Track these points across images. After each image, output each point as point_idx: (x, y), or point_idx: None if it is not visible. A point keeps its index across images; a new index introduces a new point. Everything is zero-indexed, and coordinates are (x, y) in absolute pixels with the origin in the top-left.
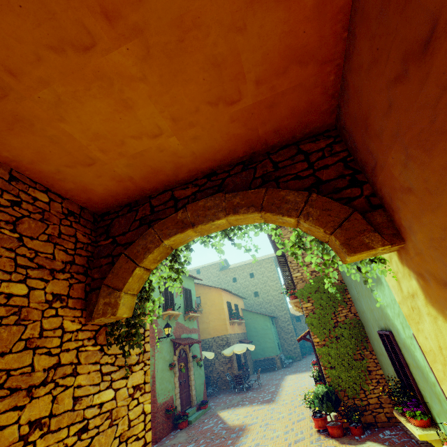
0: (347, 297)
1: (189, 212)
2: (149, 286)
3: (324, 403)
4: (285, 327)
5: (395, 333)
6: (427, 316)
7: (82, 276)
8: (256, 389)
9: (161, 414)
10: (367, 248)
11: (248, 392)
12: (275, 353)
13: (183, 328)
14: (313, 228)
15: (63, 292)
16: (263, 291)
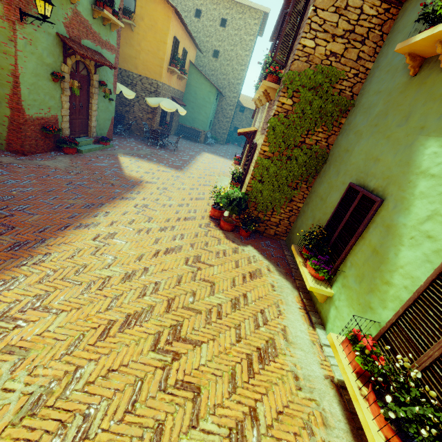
0: (339, 121)
1: None
2: None
3: (231, 205)
4: (226, 111)
5: (390, 207)
6: None
7: None
8: (170, 151)
9: (34, 129)
10: None
11: (161, 150)
12: (204, 128)
13: (87, 30)
14: None
15: None
16: (226, 56)
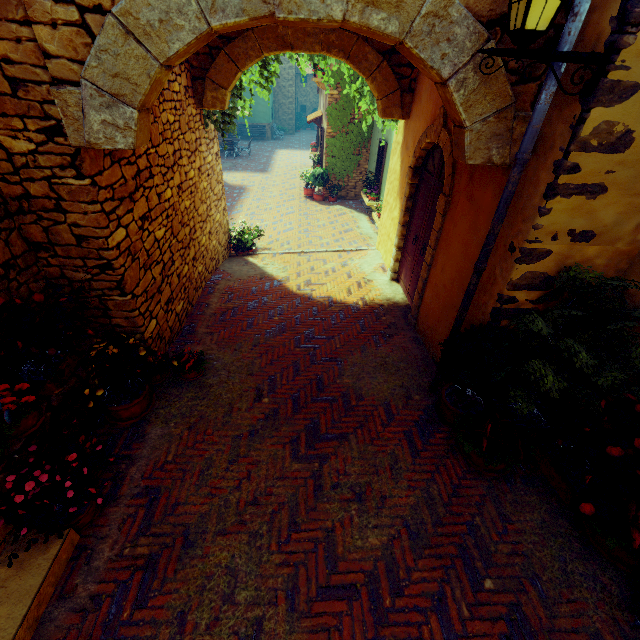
0: None
1: (290, 30)
2: (240, 85)
3: (318, 180)
4: (285, 89)
5: (389, 146)
6: (397, 155)
7: (187, 64)
8: (246, 158)
9: None
10: (392, 117)
11: (238, 159)
12: (267, 121)
13: None
14: (373, 90)
15: (186, 84)
16: None
